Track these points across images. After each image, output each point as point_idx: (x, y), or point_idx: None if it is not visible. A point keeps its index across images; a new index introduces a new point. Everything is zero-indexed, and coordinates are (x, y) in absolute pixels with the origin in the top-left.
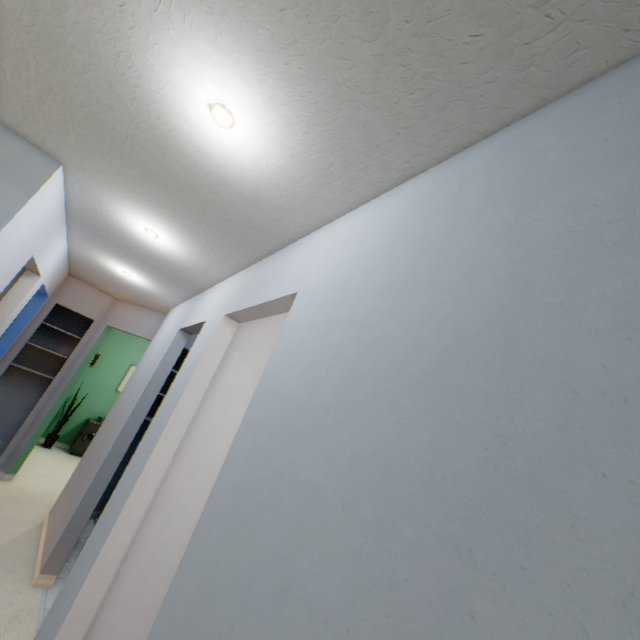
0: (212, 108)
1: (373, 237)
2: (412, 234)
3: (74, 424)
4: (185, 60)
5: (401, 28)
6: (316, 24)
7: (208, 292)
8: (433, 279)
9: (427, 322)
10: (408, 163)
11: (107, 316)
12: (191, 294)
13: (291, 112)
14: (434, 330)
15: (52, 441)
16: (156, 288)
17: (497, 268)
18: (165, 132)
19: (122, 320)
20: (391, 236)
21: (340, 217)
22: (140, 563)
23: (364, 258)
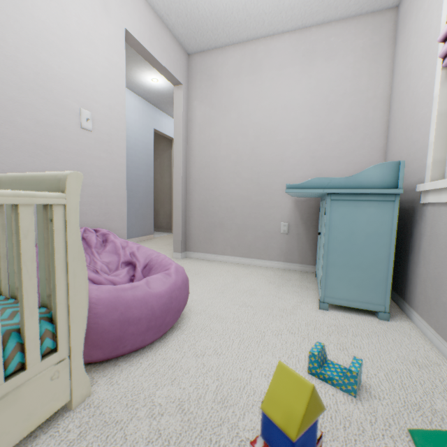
0: None
1: None
2: None
3: None
4: None
5: None
6: None
7: None
8: None
9: None
10: None
11: None
12: None
13: None
14: None
15: None
16: None
17: None
18: None
19: None
20: None
21: None
22: (197, 211)
23: None
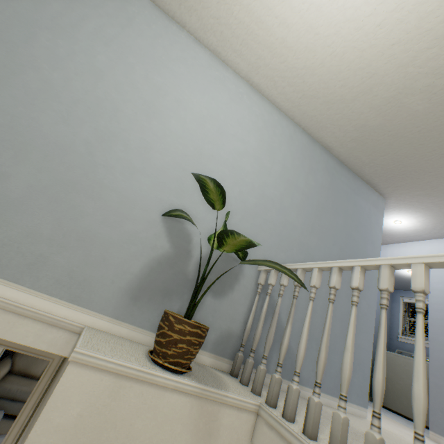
0: None
1: None
2: None
3: None
4: None
5: None
6: None
7: (394, 246)
8: None
9: None
10: None
11: None
12: None
13: None
14: None
15: None
16: None
17: None
18: None
19: None
20: None
21: None
22: None
23: None
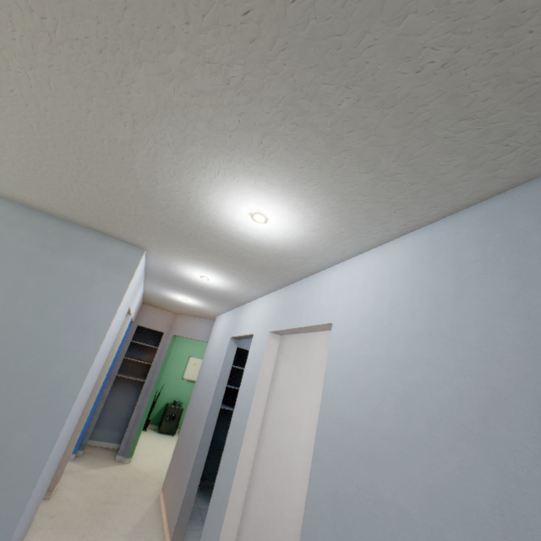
0: (252, 215)
1: (388, 283)
2: (424, 287)
3: (158, 409)
4: (233, 196)
5: (390, 164)
6: (326, 170)
7: (247, 306)
8: (455, 335)
9: (461, 375)
10: (405, 225)
11: (171, 328)
12: (232, 307)
13: (309, 210)
14: (469, 383)
15: (146, 425)
16: (206, 305)
17: (512, 336)
18: (218, 228)
19: (182, 329)
20: (405, 286)
21: (351, 257)
22: (246, 537)
23: (385, 302)
